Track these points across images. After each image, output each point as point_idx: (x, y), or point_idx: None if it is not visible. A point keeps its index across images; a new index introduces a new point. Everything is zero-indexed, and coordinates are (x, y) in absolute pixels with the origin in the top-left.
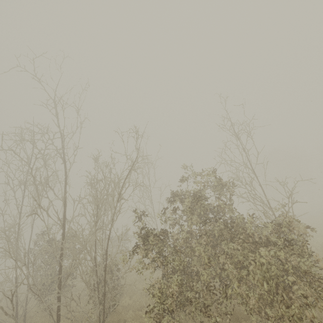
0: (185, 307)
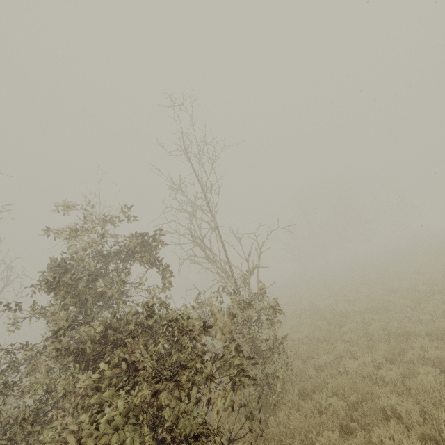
0: None
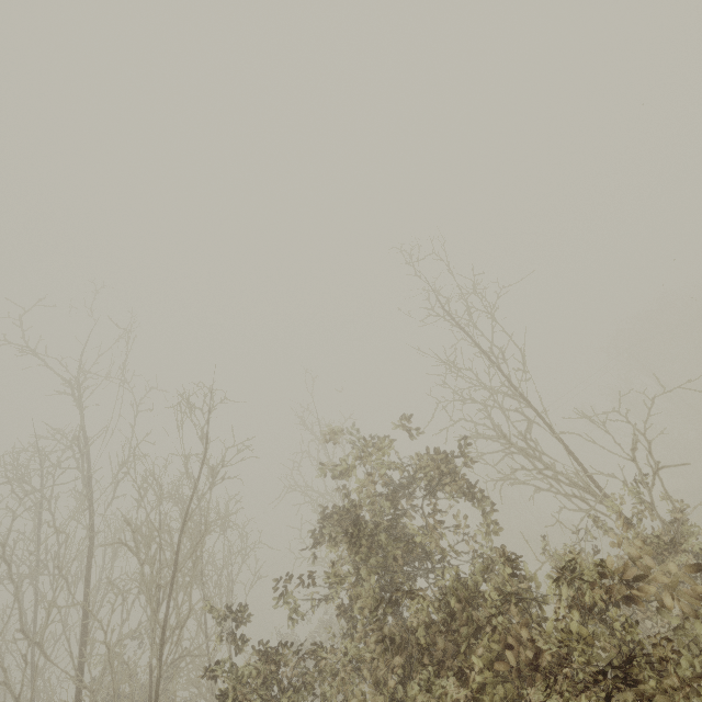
0: None
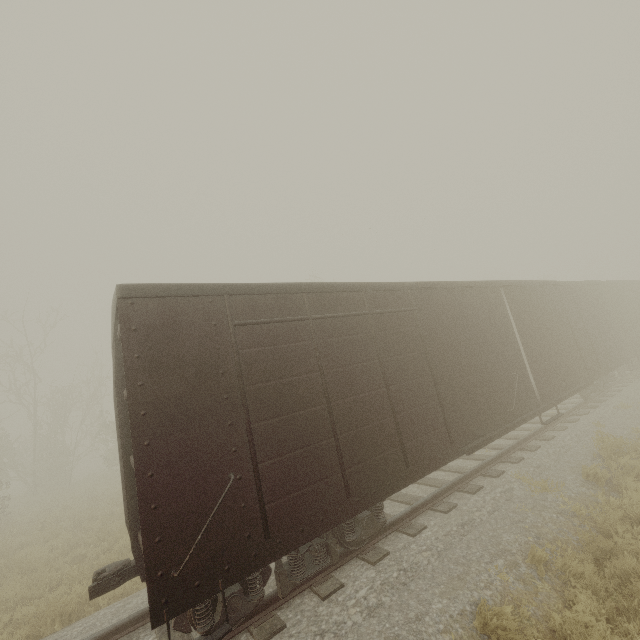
0: None
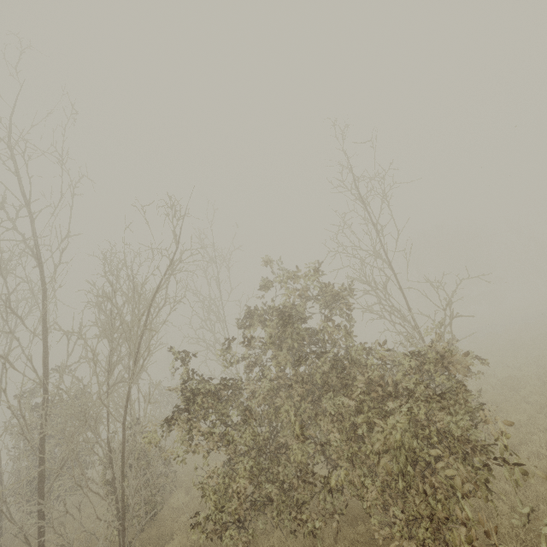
0: (267, 507)
